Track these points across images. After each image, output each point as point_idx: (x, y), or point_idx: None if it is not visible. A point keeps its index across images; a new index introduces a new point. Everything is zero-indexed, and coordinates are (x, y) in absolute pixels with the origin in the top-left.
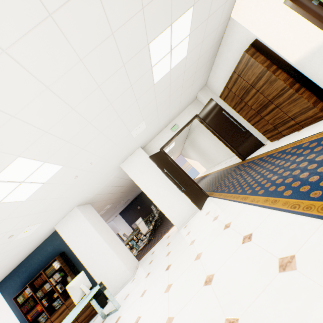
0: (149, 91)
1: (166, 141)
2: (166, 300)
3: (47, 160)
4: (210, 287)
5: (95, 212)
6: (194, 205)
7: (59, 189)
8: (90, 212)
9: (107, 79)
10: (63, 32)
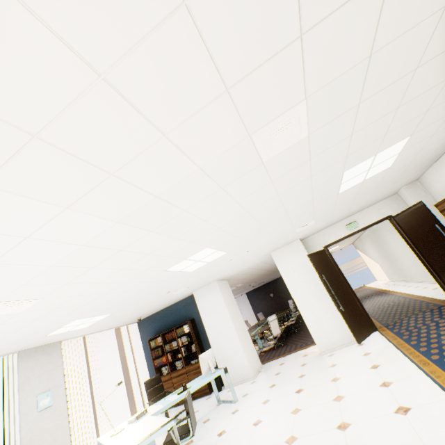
0: (330, 199)
1: (335, 239)
2: (291, 420)
3: (220, 249)
4: (342, 432)
5: (230, 291)
6: (351, 334)
7: (214, 267)
8: (226, 289)
9: (292, 200)
10: (275, 186)
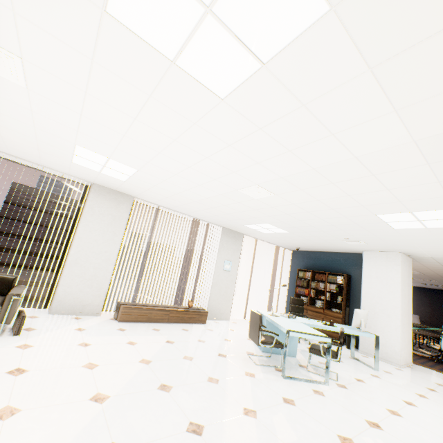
0: None
1: None
2: None
3: None
4: None
5: (409, 272)
6: None
7: (422, 236)
8: (406, 268)
9: None
10: None
